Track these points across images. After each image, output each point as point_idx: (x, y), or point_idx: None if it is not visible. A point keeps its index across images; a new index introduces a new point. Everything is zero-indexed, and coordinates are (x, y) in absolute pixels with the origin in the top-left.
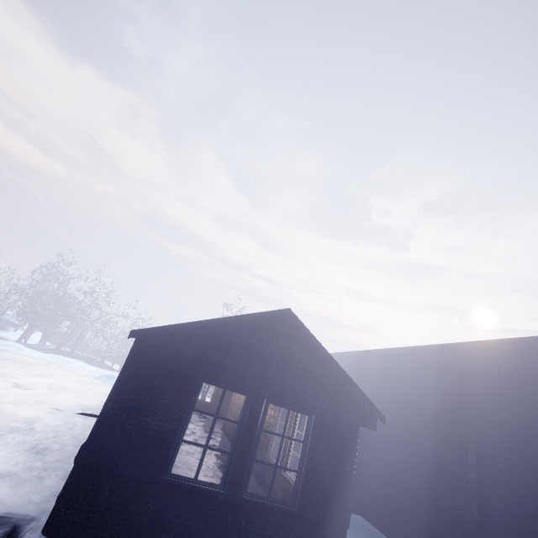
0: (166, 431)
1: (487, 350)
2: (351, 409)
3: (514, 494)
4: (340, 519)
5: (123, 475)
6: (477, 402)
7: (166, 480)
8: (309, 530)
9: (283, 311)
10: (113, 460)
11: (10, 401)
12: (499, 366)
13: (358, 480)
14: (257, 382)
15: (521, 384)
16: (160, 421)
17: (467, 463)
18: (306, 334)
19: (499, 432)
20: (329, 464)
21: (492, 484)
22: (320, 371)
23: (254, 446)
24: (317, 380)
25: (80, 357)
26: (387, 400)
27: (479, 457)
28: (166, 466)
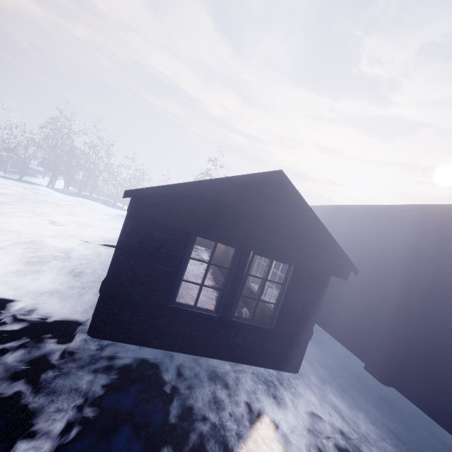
0: (168, 273)
1: None
2: (329, 263)
3: (451, 328)
4: (305, 335)
5: (138, 302)
6: (441, 258)
7: (172, 307)
8: (281, 340)
9: (275, 173)
10: (129, 292)
11: (49, 235)
12: None
13: None
14: (246, 239)
15: None
16: (163, 266)
17: (415, 302)
18: (296, 196)
19: None
20: (302, 300)
21: (432, 318)
22: (305, 231)
23: (241, 287)
24: (301, 238)
25: (97, 200)
26: (350, 248)
27: (427, 299)
28: (171, 298)
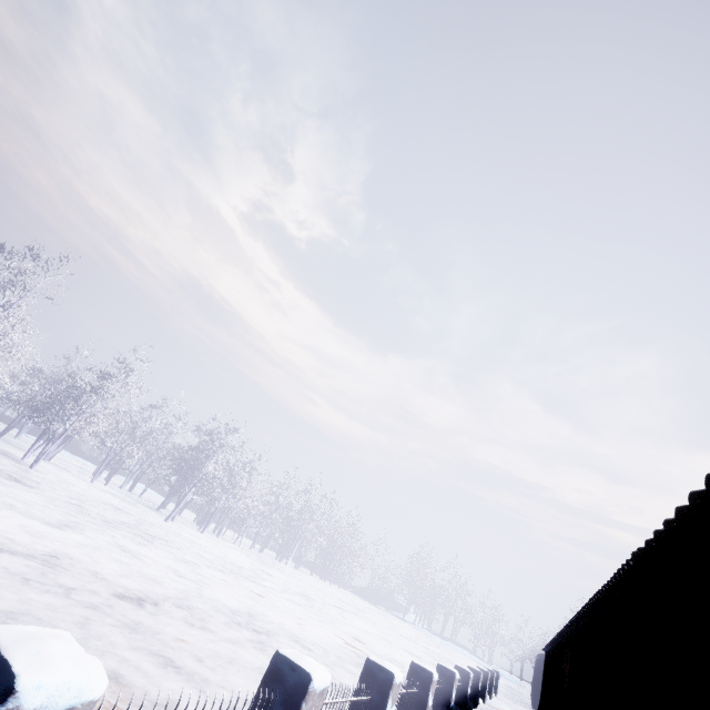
0: None
1: None
2: None
3: None
4: None
5: None
6: None
7: None
8: None
9: None
10: None
11: None
12: None
13: None
14: None
15: None
16: None
17: None
18: None
19: None
20: None
21: None
22: None
23: None
24: None
25: (458, 644)
26: None
27: None
28: None
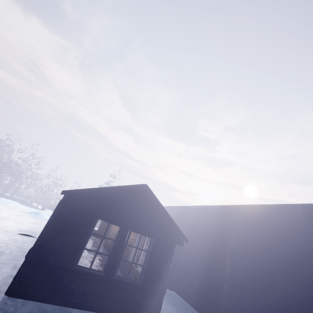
0: (76, 243)
1: (241, 209)
2: (172, 236)
3: (243, 278)
4: (161, 289)
5: (51, 265)
6: (233, 234)
7: (75, 268)
8: (146, 294)
9: (143, 185)
10: (47, 257)
11: None
12: (245, 218)
13: (174, 273)
14: (126, 220)
15: (252, 227)
16: (74, 238)
17: (225, 264)
18: (153, 197)
19: (241, 249)
20: (159, 262)
21: (235, 273)
22: (159, 216)
23: (122, 252)
24: (157, 220)
25: (16, 200)
26: (193, 232)
27: (231, 261)
28: (75, 261)
